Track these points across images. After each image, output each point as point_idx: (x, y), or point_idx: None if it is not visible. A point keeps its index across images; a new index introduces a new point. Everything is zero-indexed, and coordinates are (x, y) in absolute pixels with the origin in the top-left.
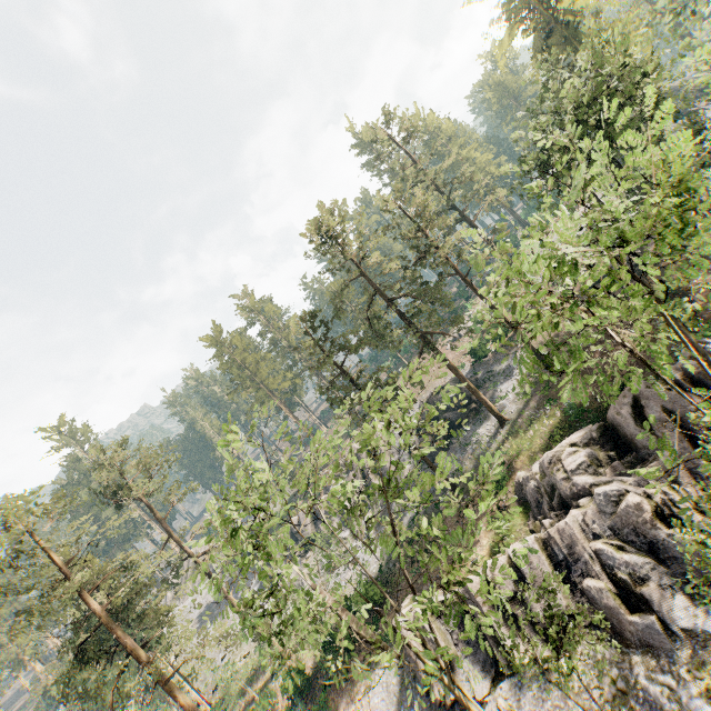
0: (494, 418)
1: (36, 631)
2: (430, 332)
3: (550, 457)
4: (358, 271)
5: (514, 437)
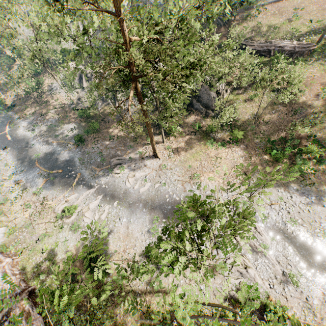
0: None
1: None
2: None
3: None
4: None
5: None
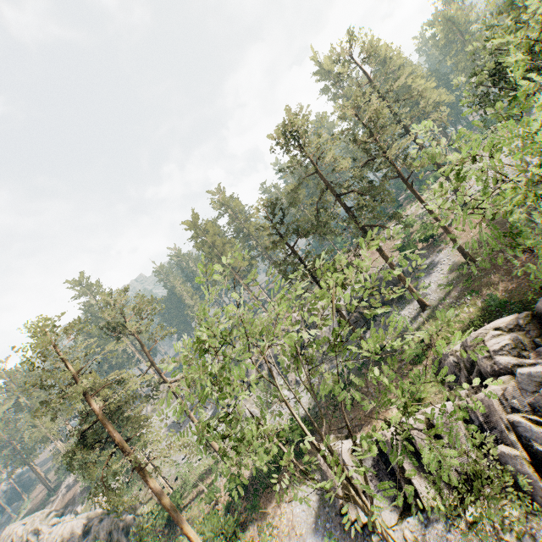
0: (416, 303)
1: (58, 420)
2: (370, 225)
3: (473, 337)
4: (313, 169)
5: (434, 320)
